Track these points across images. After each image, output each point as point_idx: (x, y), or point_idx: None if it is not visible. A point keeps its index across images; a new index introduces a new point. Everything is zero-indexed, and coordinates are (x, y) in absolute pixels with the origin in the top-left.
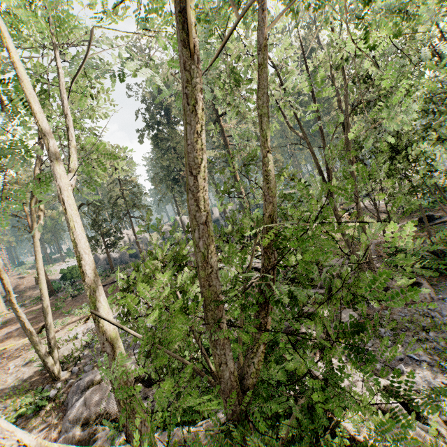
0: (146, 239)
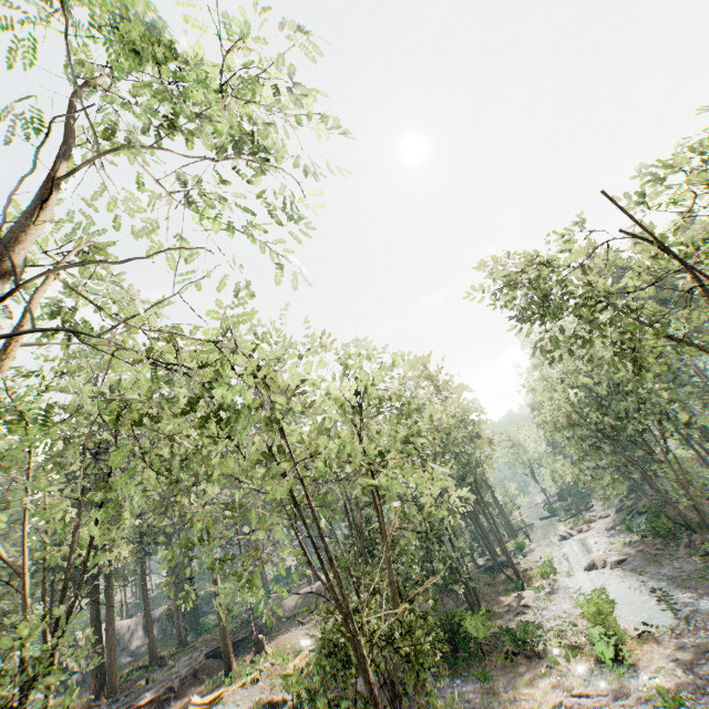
0: None
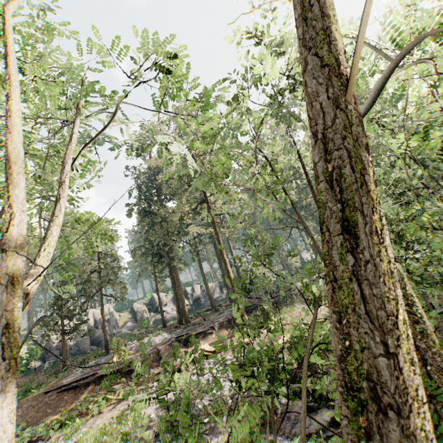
0: (115, 320)
